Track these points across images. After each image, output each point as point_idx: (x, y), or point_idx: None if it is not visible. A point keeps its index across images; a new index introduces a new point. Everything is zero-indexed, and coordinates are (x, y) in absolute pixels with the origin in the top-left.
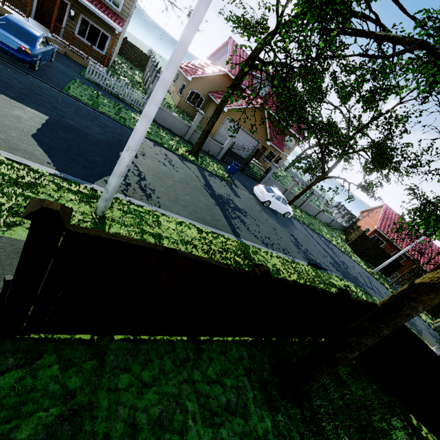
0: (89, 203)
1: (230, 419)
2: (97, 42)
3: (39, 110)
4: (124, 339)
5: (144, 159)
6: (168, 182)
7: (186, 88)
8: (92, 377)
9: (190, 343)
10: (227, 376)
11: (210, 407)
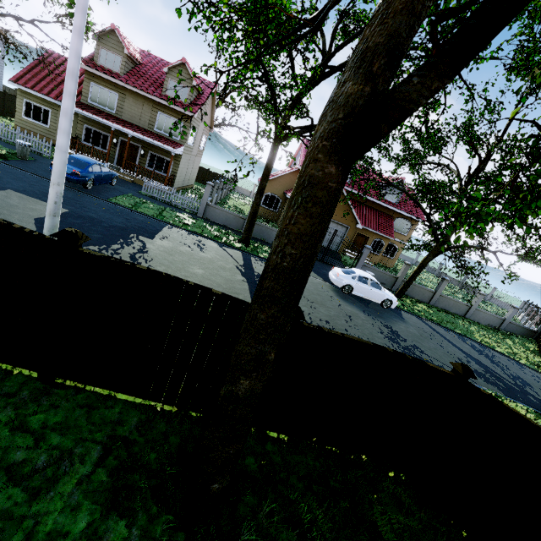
0: None
1: (2, 484)
2: (163, 169)
3: (64, 207)
4: None
5: (162, 241)
6: (179, 258)
7: None
8: None
9: (40, 382)
10: (62, 433)
11: None
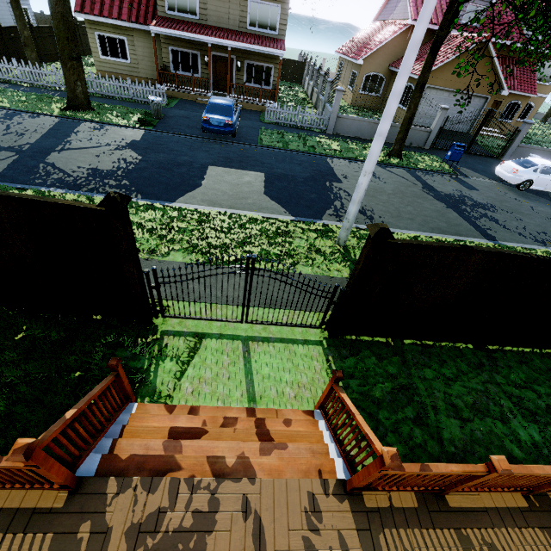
0: (328, 238)
1: None
2: (263, 80)
3: (256, 170)
4: (412, 344)
5: (349, 182)
6: (381, 198)
7: (358, 76)
8: (402, 367)
9: (478, 351)
10: (537, 384)
11: (526, 407)
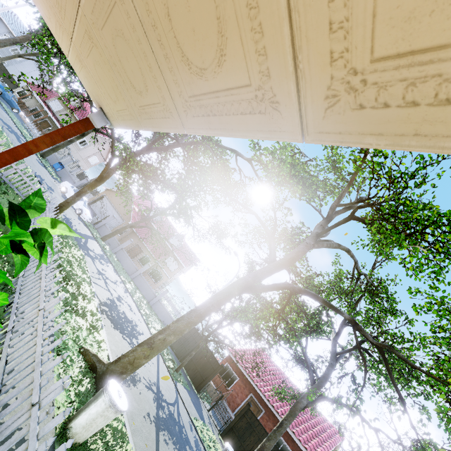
0: None
1: None
2: None
3: None
4: None
5: None
6: None
7: None
8: None
9: None
10: None
11: None
